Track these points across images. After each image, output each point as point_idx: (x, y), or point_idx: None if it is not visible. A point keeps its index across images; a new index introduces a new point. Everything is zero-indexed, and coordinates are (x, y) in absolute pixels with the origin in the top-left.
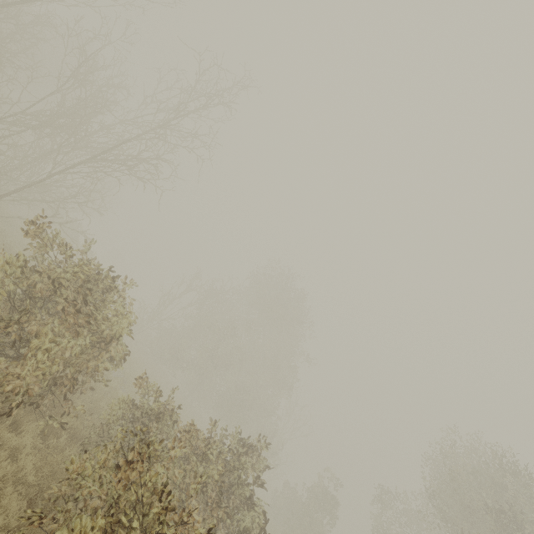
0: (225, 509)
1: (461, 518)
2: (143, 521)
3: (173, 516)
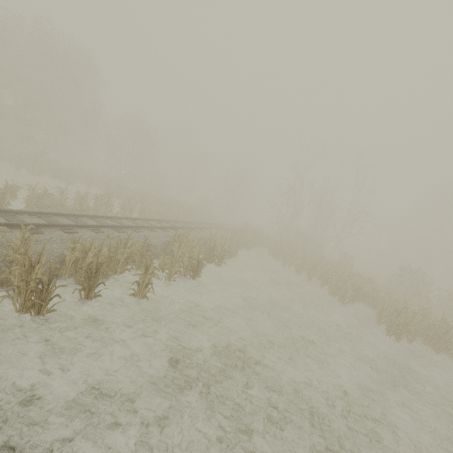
0: None
1: None
2: None
3: None
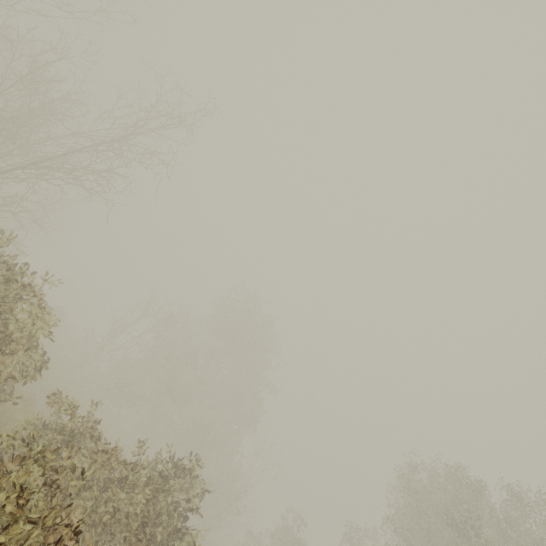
0: (150, 545)
1: (424, 544)
2: (12, 540)
3: (54, 532)
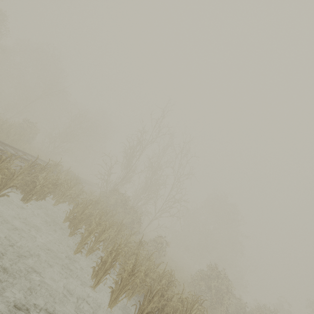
0: None
1: None
2: None
3: None
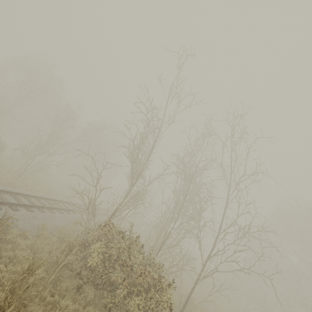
0: None
1: None
2: None
3: None
